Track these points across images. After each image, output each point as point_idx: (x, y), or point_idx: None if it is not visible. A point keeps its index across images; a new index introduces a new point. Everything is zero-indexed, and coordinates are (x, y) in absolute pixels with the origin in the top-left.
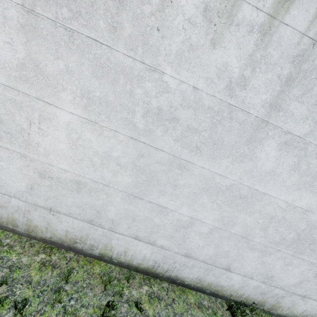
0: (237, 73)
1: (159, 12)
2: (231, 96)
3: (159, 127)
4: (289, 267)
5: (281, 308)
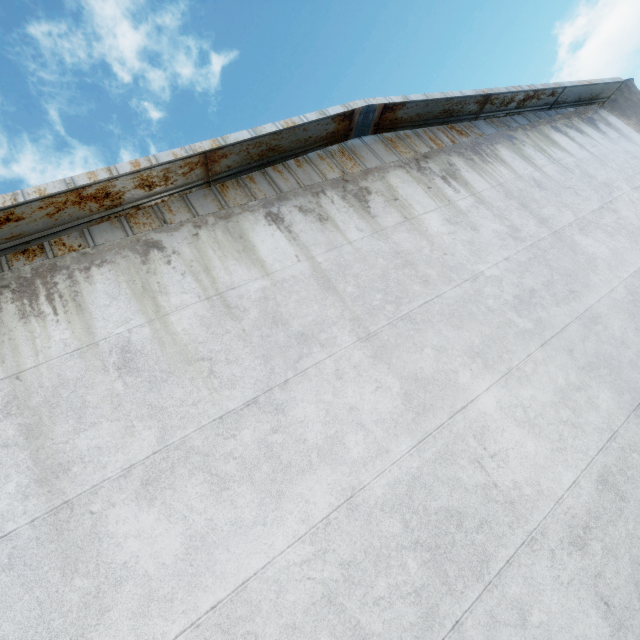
0: (504, 228)
1: (433, 246)
2: (523, 241)
3: (536, 310)
4: None
5: None
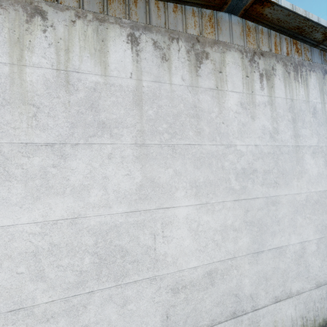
0: (270, 127)
1: (220, 114)
2: (275, 141)
3: (248, 181)
4: None
5: None
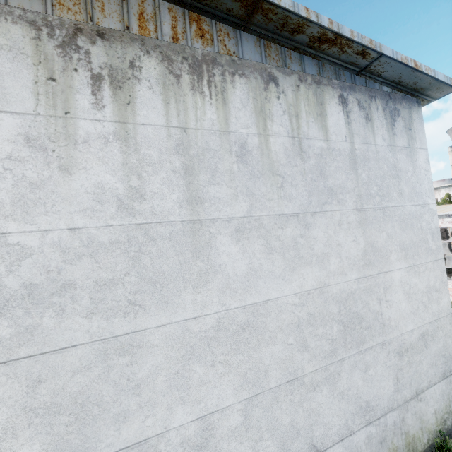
0: (121, 187)
1: None
2: (133, 215)
3: (44, 313)
4: (370, 371)
5: (416, 439)
